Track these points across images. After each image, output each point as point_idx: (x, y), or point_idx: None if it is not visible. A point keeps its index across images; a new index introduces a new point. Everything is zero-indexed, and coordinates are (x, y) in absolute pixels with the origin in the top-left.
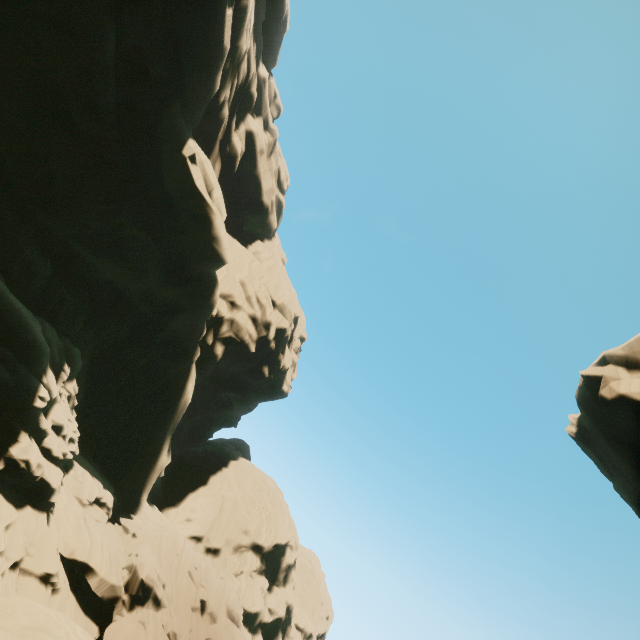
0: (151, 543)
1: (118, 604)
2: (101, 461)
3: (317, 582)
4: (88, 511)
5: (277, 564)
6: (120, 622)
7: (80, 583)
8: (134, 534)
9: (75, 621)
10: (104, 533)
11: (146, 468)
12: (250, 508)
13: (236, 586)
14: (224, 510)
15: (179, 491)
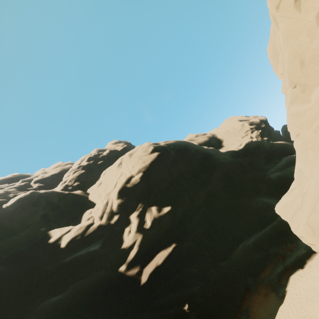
0: None
1: None
2: None
3: None
4: None
5: None
6: None
7: None
8: None
9: None
10: None
11: None
12: None
13: None
14: None
15: None
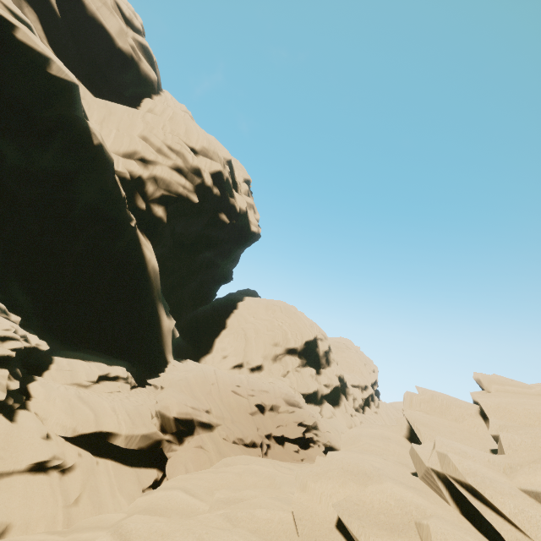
0: (177, 387)
1: (164, 445)
2: (102, 348)
3: (355, 354)
4: (95, 389)
5: (315, 355)
6: (175, 456)
7: (112, 447)
8: (161, 387)
9: (120, 478)
10: (121, 399)
11: (154, 336)
12: (270, 327)
13: (287, 383)
14: (249, 338)
15: (206, 342)
